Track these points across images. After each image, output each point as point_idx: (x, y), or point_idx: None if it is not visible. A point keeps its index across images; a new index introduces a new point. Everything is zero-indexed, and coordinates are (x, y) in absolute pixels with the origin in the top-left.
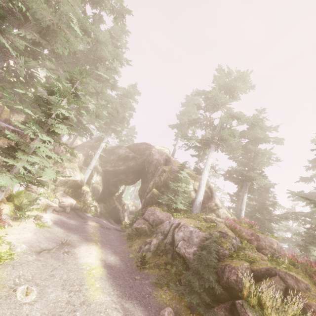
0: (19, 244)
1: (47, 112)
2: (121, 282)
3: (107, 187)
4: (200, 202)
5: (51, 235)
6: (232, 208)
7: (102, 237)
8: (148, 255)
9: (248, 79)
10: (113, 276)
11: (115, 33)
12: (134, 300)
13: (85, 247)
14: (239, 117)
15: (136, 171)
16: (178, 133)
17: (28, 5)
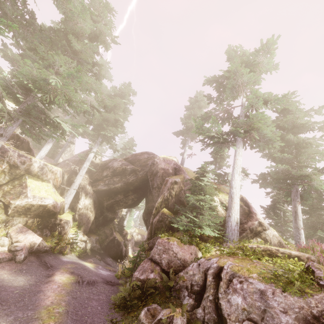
0: None
1: None
2: None
3: (101, 213)
4: (236, 221)
5: None
6: (272, 227)
7: (69, 313)
8: None
9: (274, 48)
10: None
11: (96, 10)
12: None
13: None
14: (269, 99)
15: (137, 188)
16: (185, 140)
17: None
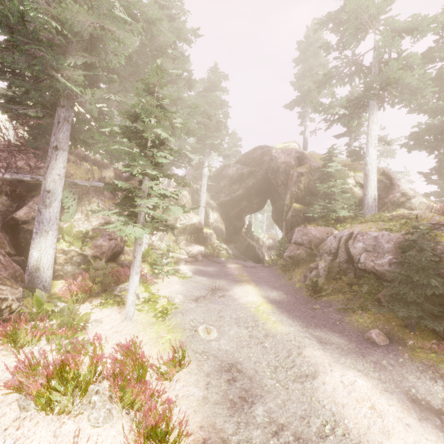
0: (175, 295)
1: (140, 143)
2: (297, 314)
3: (230, 223)
4: (373, 198)
5: (197, 284)
6: (434, 194)
7: (251, 276)
8: (321, 280)
9: None
10: (285, 310)
11: None
12: (323, 329)
13: (238, 288)
14: (414, 26)
15: (259, 191)
16: (303, 112)
17: (61, 20)
